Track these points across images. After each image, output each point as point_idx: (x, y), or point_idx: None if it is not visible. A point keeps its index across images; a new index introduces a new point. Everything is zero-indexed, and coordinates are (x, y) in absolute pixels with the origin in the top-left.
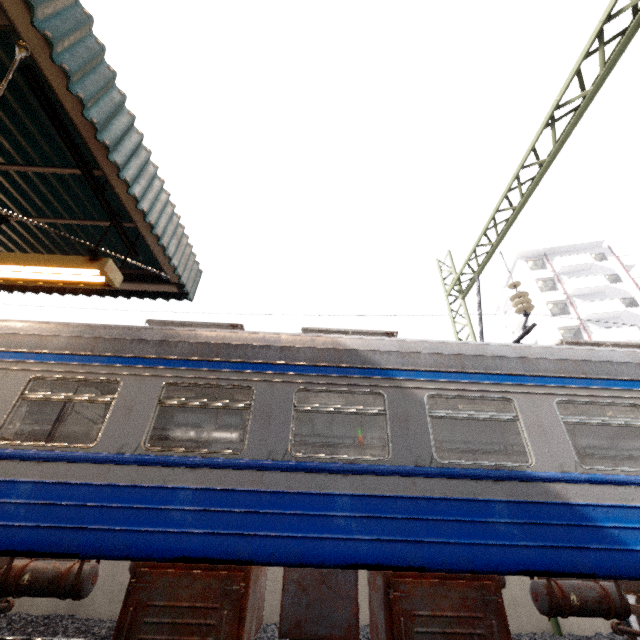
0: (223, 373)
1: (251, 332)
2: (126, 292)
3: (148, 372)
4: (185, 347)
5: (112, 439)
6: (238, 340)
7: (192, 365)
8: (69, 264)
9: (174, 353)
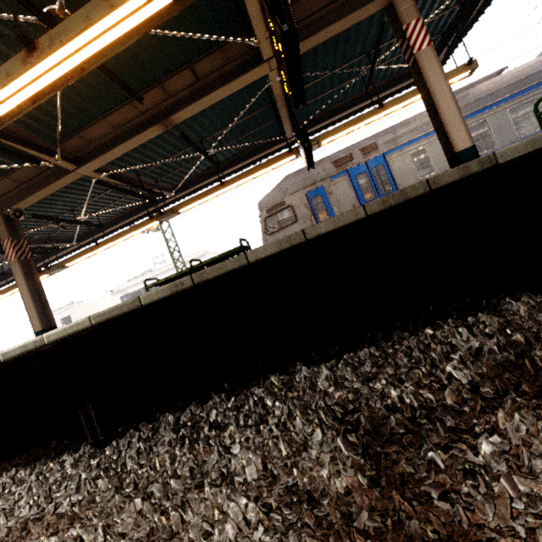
0: (534, 92)
1: (527, 66)
2: (396, 91)
3: (495, 110)
4: (504, 90)
5: (502, 141)
6: (529, 73)
7: (515, 96)
8: (459, 73)
9: (501, 96)
